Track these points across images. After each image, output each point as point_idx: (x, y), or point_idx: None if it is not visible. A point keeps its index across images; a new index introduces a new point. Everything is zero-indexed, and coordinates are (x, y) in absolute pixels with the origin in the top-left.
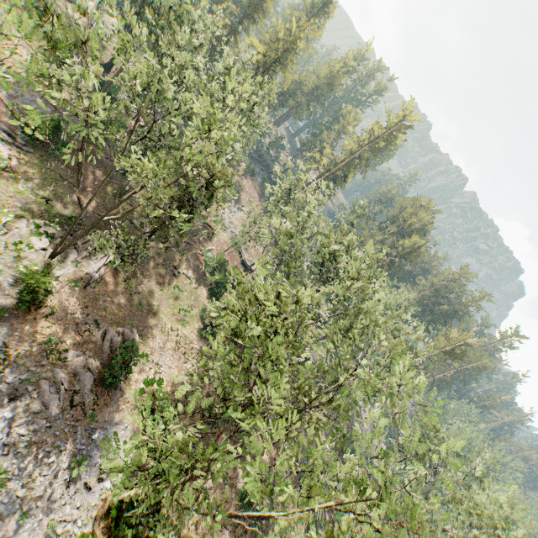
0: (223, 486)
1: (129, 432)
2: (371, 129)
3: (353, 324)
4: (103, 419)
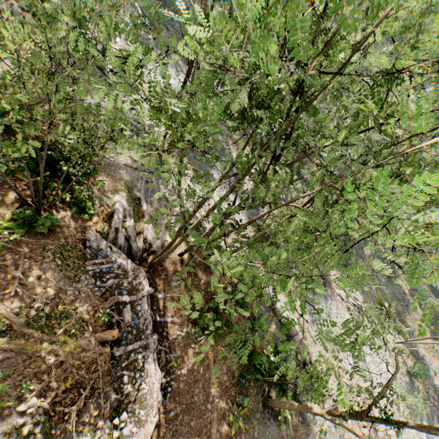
0: None
1: None
2: None
3: None
4: None
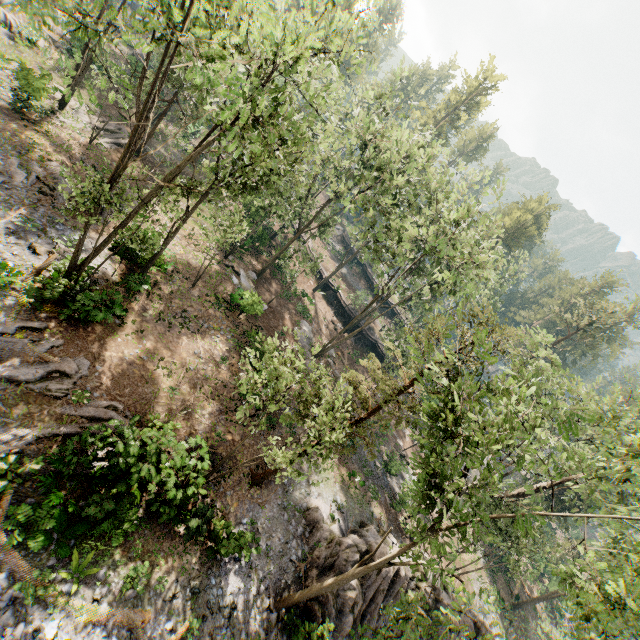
0: (219, 365)
1: (104, 253)
2: (448, 99)
3: (394, 181)
4: (75, 224)
